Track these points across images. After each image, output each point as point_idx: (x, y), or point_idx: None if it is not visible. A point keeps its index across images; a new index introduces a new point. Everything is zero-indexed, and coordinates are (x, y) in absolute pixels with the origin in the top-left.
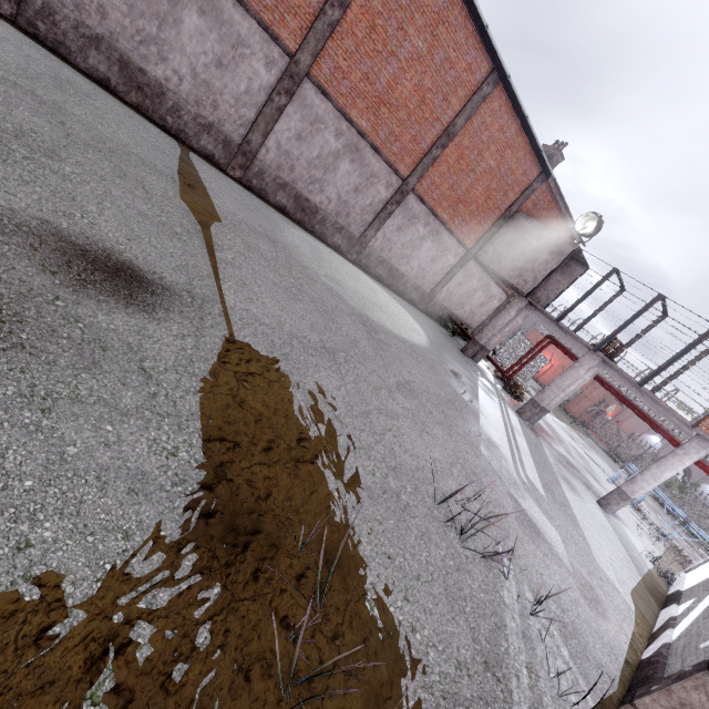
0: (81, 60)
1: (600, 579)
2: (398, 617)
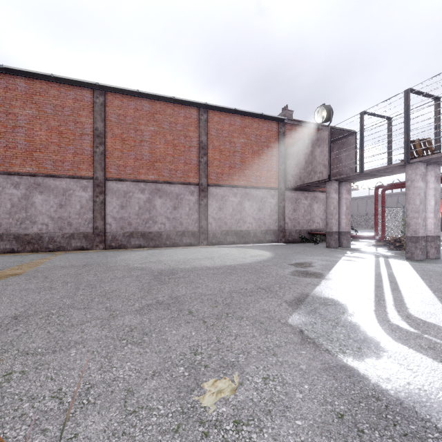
0: None
1: None
2: None
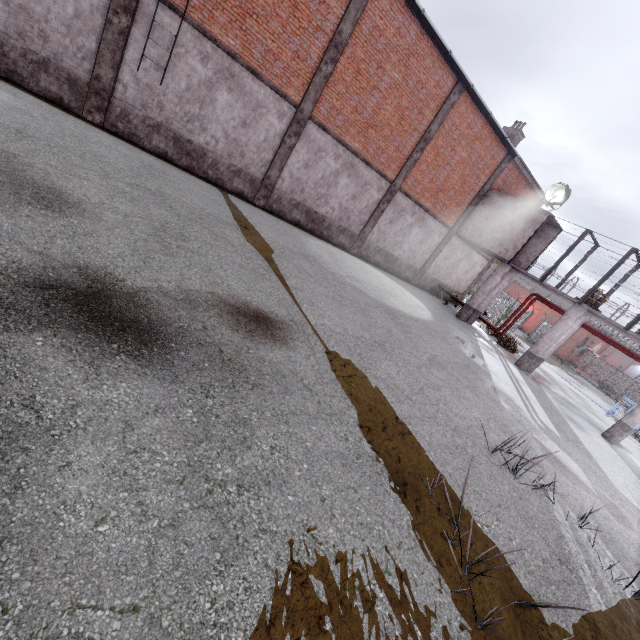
0: (147, 143)
1: (621, 500)
2: (498, 531)
